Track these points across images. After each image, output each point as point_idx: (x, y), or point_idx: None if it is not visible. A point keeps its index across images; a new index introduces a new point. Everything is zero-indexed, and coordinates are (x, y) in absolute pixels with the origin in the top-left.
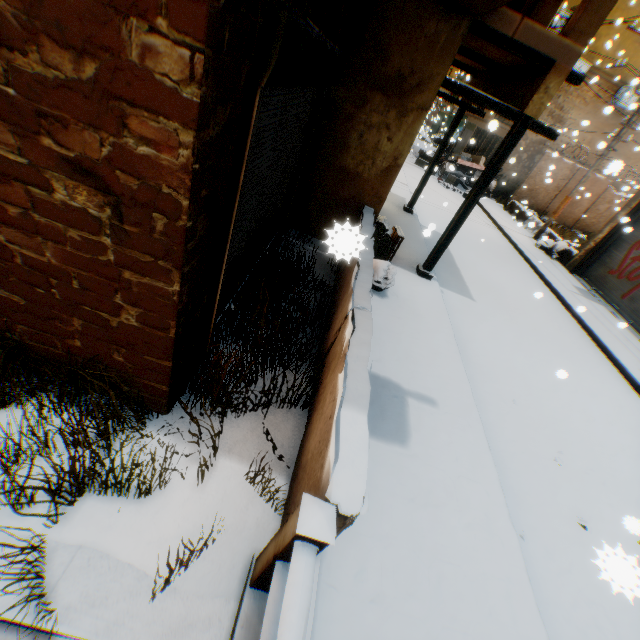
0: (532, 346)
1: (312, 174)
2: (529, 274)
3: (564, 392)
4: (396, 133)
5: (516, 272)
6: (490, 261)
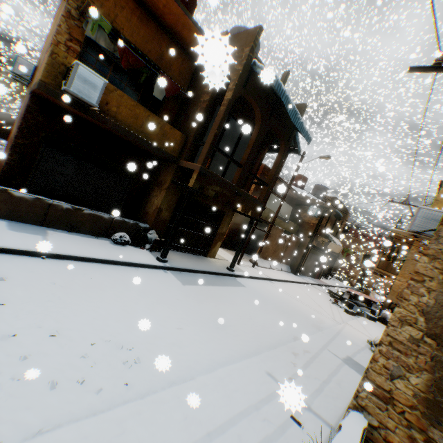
0: (176, 303)
1: (139, 213)
2: (303, 331)
3: (140, 308)
4: (159, 197)
5: (284, 321)
6: (264, 306)
